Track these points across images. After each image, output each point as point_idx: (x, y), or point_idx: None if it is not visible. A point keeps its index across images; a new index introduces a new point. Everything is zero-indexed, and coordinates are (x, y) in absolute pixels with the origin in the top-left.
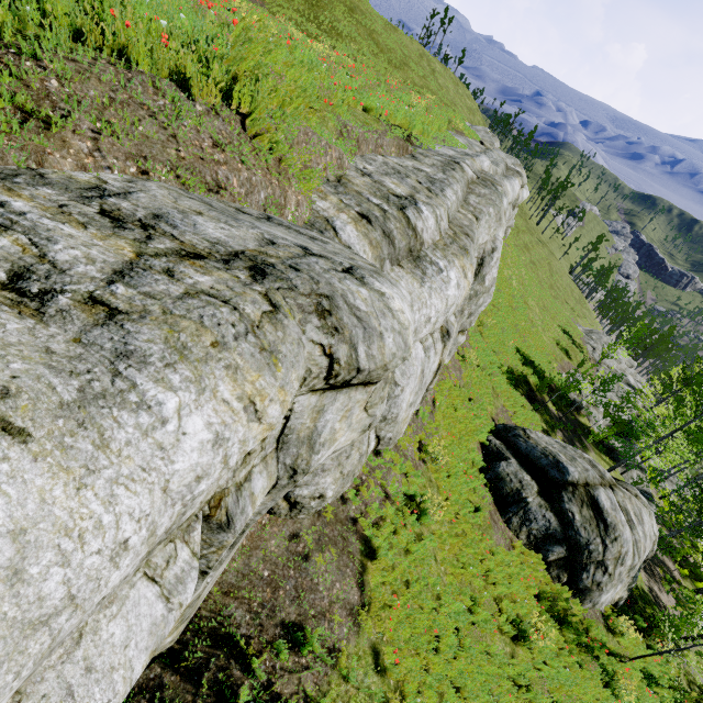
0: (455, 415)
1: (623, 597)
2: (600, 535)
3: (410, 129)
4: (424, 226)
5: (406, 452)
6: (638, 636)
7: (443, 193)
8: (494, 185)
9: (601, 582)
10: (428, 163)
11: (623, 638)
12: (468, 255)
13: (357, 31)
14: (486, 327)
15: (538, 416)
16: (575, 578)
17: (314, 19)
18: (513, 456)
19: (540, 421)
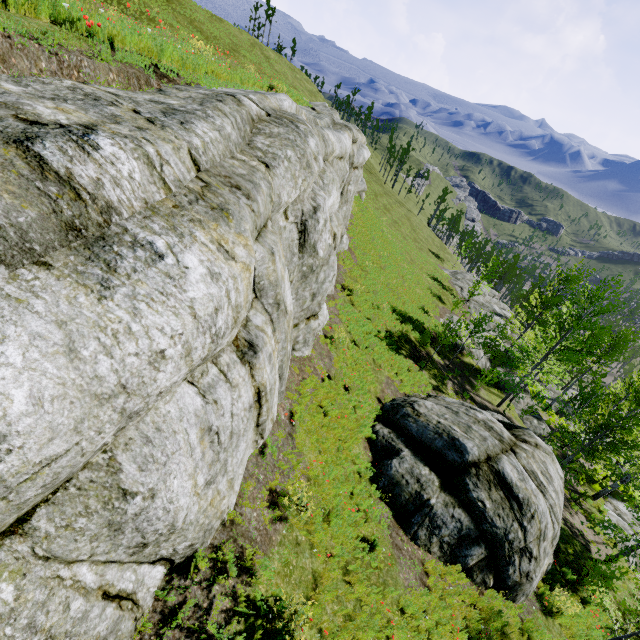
0: (326, 421)
1: (550, 562)
2: (516, 518)
3: (155, 56)
4: (104, 175)
5: (247, 525)
6: (577, 611)
7: (184, 126)
8: (294, 122)
9: (529, 571)
10: (182, 95)
11: (562, 617)
12: (229, 218)
13: (175, 19)
14: (356, 295)
15: (426, 374)
16: (501, 576)
17: (119, 5)
18: (405, 445)
19: (429, 378)
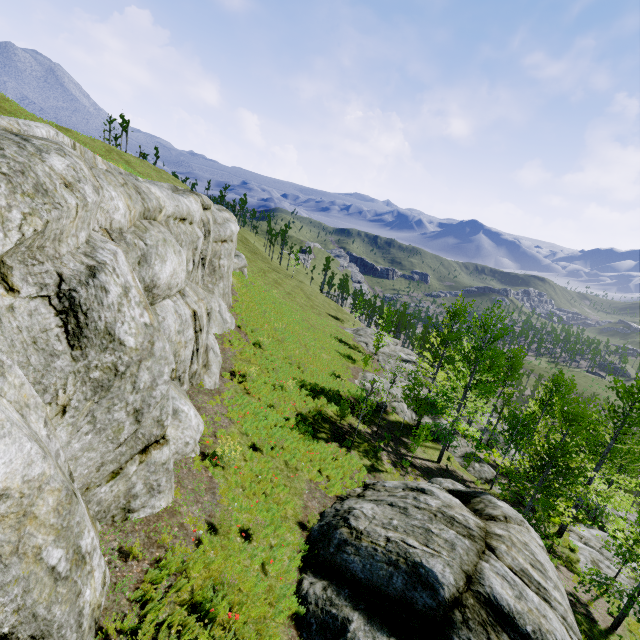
0: (204, 639)
1: None
2: None
3: None
4: None
5: None
6: None
7: None
8: (24, 136)
9: None
10: None
11: None
12: None
13: None
14: (250, 380)
15: (356, 454)
16: None
17: None
18: (352, 604)
19: (360, 458)
